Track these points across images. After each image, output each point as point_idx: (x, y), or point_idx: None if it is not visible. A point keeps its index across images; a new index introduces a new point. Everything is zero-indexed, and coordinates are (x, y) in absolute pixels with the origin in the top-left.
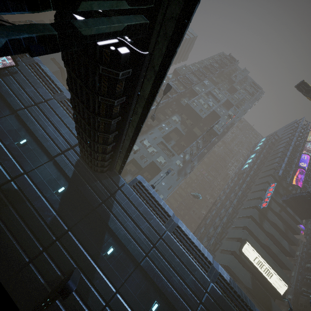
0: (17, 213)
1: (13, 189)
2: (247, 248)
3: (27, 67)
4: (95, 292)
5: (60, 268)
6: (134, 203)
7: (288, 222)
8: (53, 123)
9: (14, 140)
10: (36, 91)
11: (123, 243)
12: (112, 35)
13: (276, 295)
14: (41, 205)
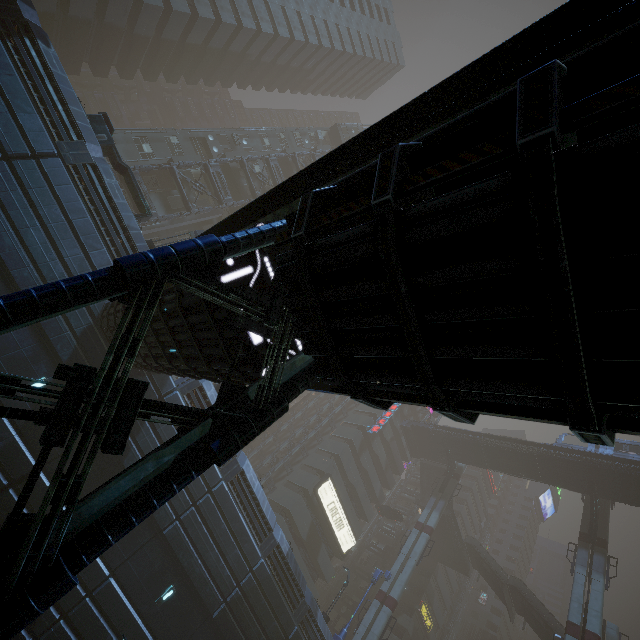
0: None
1: None
2: (326, 488)
3: None
4: None
5: None
6: None
7: (395, 456)
8: (47, 223)
9: None
10: (13, 115)
11: None
12: None
13: (337, 552)
14: None
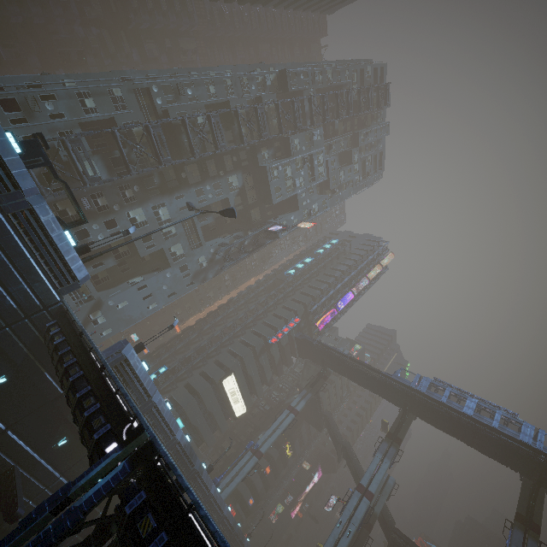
0: None
1: None
2: (229, 380)
3: None
4: (34, 481)
5: None
6: None
7: (286, 356)
8: None
9: None
10: None
11: None
12: None
13: (232, 416)
14: None
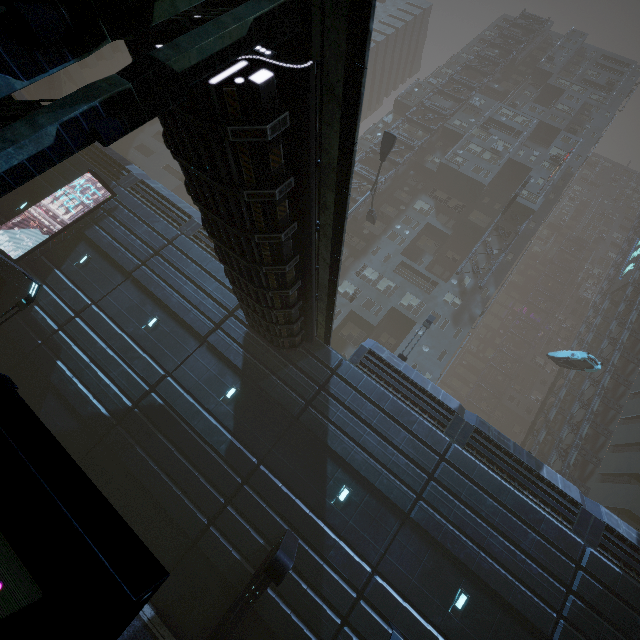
0: (172, 444)
1: (156, 405)
2: None
3: (130, 194)
4: (331, 573)
5: (262, 533)
6: (370, 396)
7: None
8: (191, 277)
9: (139, 323)
10: (152, 229)
11: (365, 477)
12: (231, 54)
13: None
14: (204, 426)
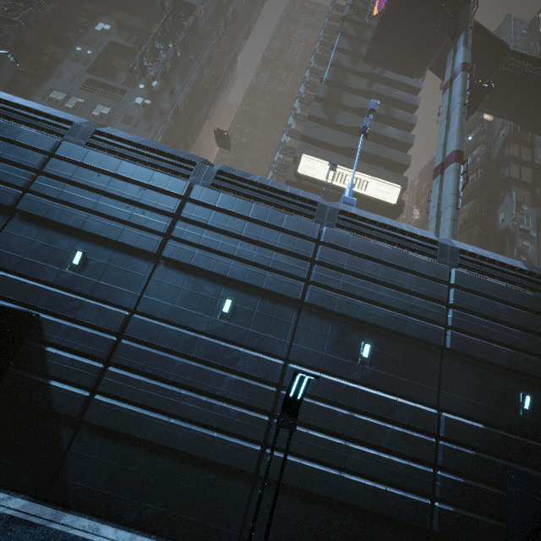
0: None
1: None
2: (307, 164)
3: None
4: None
5: None
6: None
7: (390, 96)
8: None
9: None
10: None
11: None
12: None
13: (388, 211)
14: None
